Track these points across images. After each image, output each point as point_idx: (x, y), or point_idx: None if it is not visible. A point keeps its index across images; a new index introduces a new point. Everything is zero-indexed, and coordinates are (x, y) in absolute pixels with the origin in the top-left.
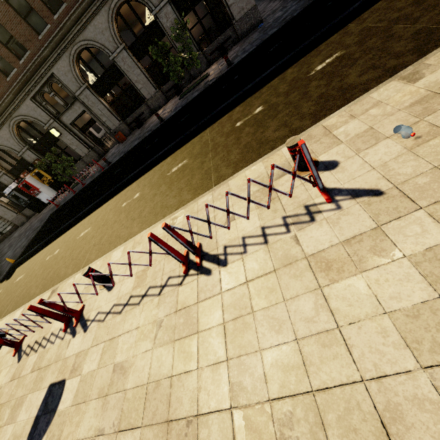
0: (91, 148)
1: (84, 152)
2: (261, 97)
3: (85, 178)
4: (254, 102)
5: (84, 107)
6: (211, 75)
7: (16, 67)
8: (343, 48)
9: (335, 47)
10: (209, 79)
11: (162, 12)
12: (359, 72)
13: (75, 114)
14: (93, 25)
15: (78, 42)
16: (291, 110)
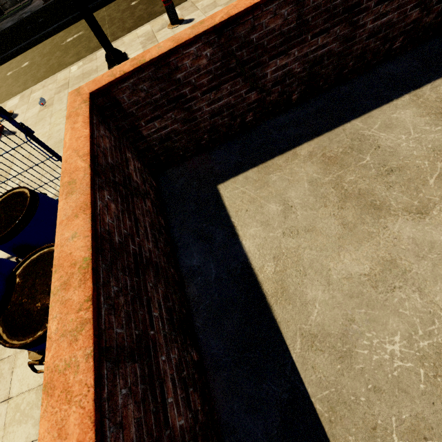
0: None
1: None
2: (34, 52)
3: None
4: (28, 56)
5: None
6: (30, 6)
7: None
8: (86, 29)
9: (86, 25)
10: (27, 10)
11: None
12: (72, 54)
13: None
14: None
15: None
16: (35, 72)
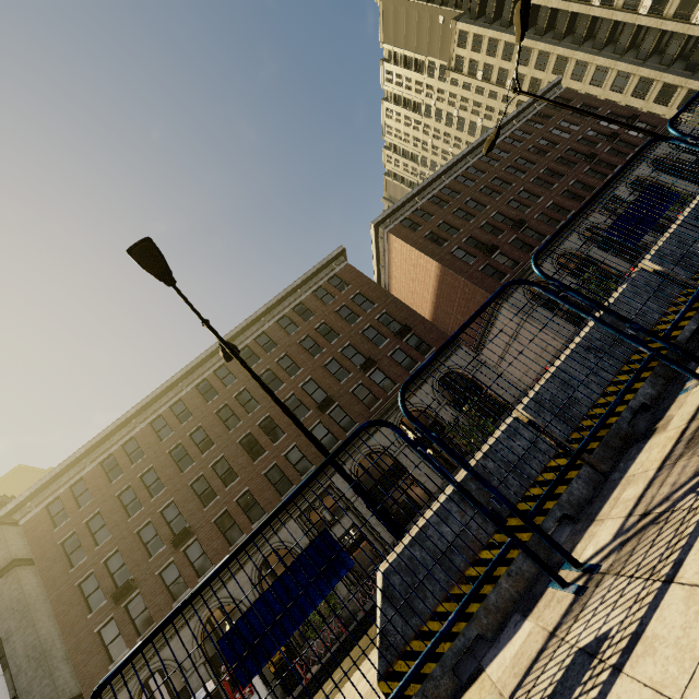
0: (352, 584)
1: (341, 593)
2: None
3: (352, 622)
4: None
5: (354, 519)
6: None
7: (295, 484)
8: None
9: None
10: None
11: (441, 411)
12: None
13: (341, 530)
14: (379, 433)
15: (362, 449)
16: None
